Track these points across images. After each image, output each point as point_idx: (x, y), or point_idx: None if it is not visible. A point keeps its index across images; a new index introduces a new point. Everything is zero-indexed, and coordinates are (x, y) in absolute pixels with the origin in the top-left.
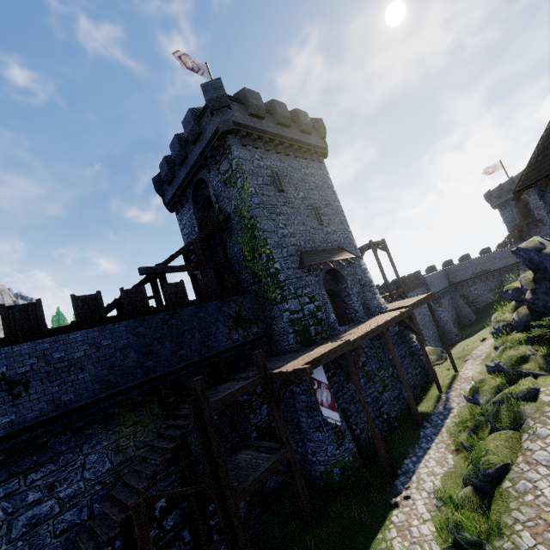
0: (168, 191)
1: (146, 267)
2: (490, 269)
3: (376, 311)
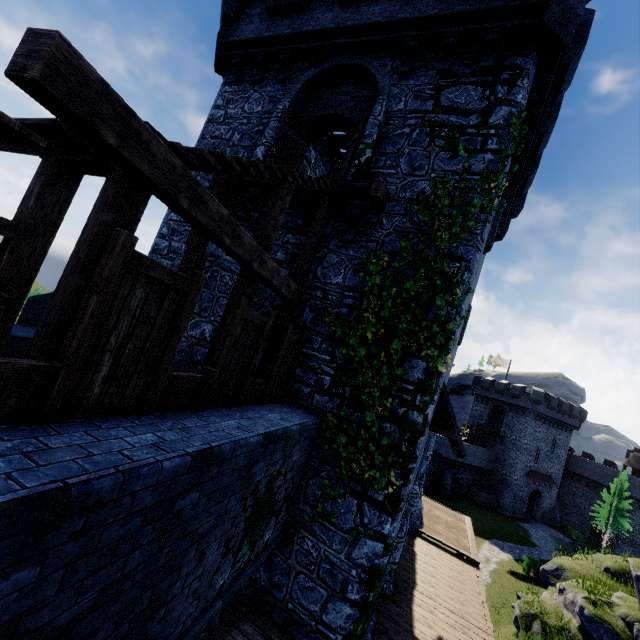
0: (252, 21)
1: (95, 78)
2: (442, 454)
3: (417, 525)
